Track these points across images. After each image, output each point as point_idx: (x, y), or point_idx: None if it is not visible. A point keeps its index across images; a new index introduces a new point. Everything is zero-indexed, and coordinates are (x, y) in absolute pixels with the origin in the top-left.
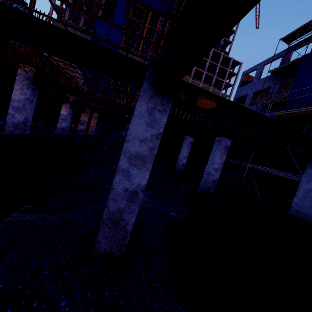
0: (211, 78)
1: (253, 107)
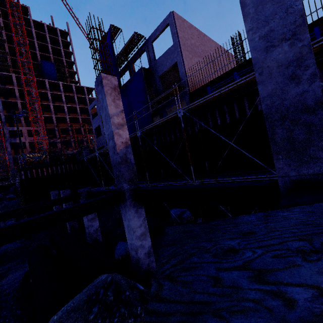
0: (75, 108)
1: None
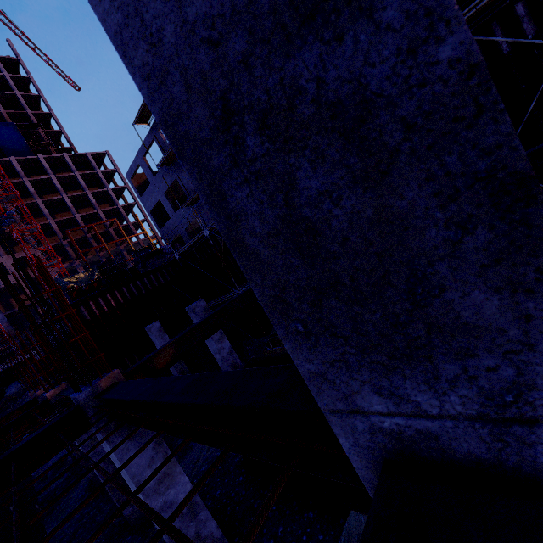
0: (84, 197)
1: (182, 212)
